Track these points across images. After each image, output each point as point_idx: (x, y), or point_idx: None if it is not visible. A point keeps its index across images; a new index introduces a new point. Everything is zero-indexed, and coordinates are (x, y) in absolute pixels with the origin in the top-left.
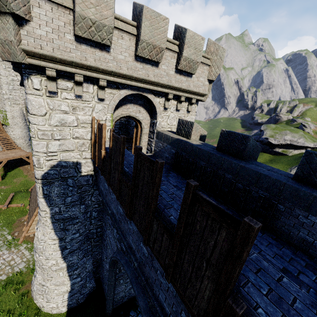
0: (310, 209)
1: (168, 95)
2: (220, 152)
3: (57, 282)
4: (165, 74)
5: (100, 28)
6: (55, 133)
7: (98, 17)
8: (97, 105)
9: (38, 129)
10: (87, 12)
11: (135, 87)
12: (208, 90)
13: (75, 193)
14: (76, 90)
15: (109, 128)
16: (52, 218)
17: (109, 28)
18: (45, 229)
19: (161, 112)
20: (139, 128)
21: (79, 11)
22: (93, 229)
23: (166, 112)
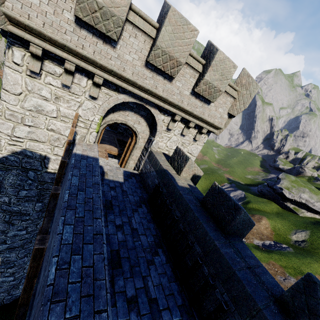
0: None
1: (175, 115)
2: (203, 209)
3: None
4: (177, 92)
5: (108, 16)
6: (26, 118)
7: (108, 2)
8: (86, 102)
9: (7, 108)
10: None
11: (139, 96)
12: (224, 125)
13: (34, 188)
14: (64, 79)
15: (93, 130)
16: None
17: (119, 20)
18: None
19: (162, 131)
20: (134, 140)
21: None
22: None
23: (168, 133)
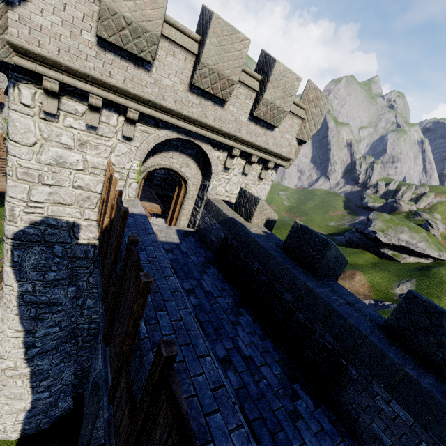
0: (395, 391)
1: (232, 150)
2: (286, 254)
3: (10, 394)
4: (232, 119)
5: (139, 33)
6: (45, 175)
7: (138, 16)
8: (120, 145)
9: (19, 164)
10: (120, 6)
11: (185, 129)
12: (295, 154)
13: (63, 267)
14: (89, 118)
15: (132, 181)
16: (20, 298)
17: (153, 36)
18: (6, 312)
19: (219, 172)
20: (183, 189)
21: (108, 2)
22: (85, 323)
23: (226, 174)
